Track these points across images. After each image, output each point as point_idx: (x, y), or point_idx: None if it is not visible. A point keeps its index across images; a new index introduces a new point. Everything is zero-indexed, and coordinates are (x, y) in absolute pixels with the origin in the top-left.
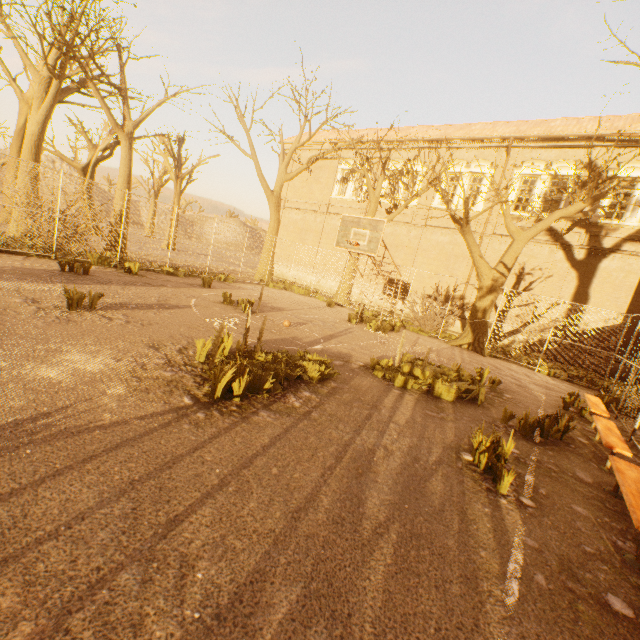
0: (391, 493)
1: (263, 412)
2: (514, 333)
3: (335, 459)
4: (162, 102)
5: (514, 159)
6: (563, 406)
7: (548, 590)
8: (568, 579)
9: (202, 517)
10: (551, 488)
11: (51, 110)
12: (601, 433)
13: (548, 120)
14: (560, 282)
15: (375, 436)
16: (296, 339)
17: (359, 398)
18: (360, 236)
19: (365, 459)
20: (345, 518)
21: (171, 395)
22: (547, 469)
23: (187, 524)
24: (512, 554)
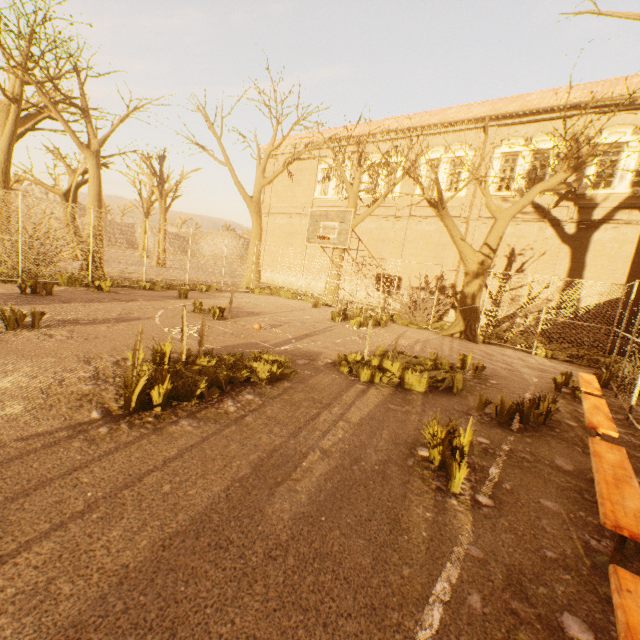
0: (309, 504)
1: (185, 421)
2: (511, 317)
3: (252, 468)
4: (124, 117)
5: (492, 138)
6: (555, 388)
7: (482, 615)
8: (513, 597)
9: (35, 556)
10: (519, 481)
11: (14, 136)
12: (586, 413)
13: (524, 95)
14: (553, 260)
15: (315, 437)
16: (263, 341)
17: (312, 397)
18: (329, 229)
19: (291, 465)
20: (234, 541)
21: (78, 410)
22: (519, 459)
23: (8, 567)
24: (445, 569)
